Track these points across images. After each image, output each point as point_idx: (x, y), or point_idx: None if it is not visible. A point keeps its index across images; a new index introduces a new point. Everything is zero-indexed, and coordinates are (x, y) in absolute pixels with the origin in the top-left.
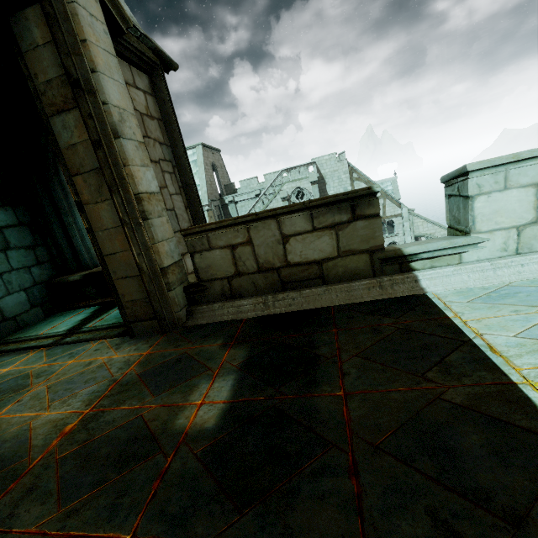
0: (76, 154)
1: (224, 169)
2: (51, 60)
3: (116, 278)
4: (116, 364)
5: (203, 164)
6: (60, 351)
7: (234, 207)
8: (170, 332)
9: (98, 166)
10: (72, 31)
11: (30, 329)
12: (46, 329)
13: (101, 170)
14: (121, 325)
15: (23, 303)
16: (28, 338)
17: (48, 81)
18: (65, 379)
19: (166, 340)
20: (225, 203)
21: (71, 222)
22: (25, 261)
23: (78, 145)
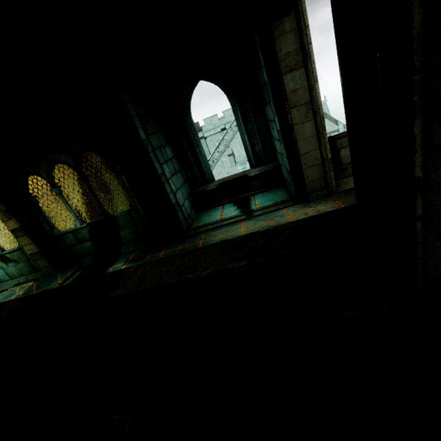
0: (295, 95)
1: None
2: (292, 40)
3: (305, 168)
4: (328, 209)
5: None
6: (264, 218)
7: (204, 142)
8: (333, 195)
9: (309, 100)
10: (303, 21)
11: (201, 220)
12: (218, 217)
13: (311, 103)
14: (285, 201)
15: (189, 206)
16: (216, 221)
17: (287, 53)
18: None
19: (339, 197)
20: None
21: (200, 151)
22: (182, 180)
23: (298, 90)
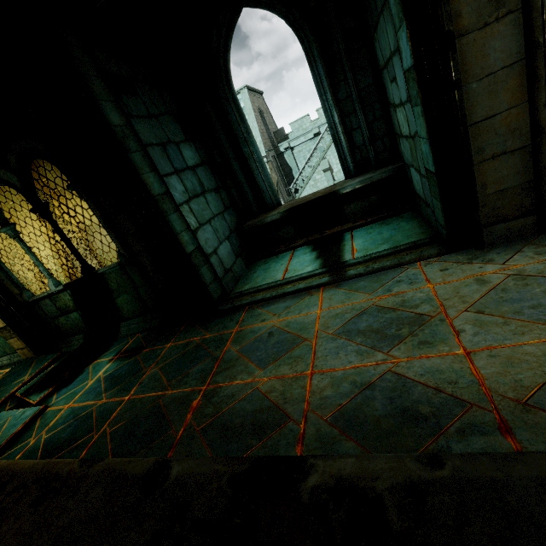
0: None
1: (269, 114)
2: None
3: (479, 160)
4: None
5: (252, 110)
6: (368, 283)
7: (290, 154)
8: None
9: None
10: None
11: (251, 279)
12: (279, 274)
13: None
14: (418, 245)
15: (230, 253)
16: (273, 284)
17: None
18: (484, 300)
19: None
20: (280, 151)
21: (251, 152)
22: (218, 207)
23: None
